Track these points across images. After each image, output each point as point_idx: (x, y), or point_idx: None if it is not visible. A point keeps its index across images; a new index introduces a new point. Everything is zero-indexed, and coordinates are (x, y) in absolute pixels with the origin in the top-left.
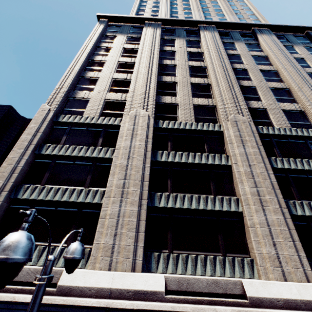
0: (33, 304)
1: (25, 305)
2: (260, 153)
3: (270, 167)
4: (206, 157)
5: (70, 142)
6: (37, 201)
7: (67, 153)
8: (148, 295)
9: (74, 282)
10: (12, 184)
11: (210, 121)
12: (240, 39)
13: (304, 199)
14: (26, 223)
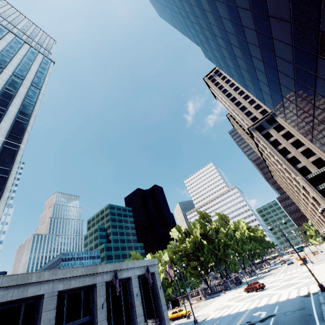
0: None
1: None
2: None
3: None
4: None
5: (321, 182)
6: None
7: None
8: None
9: None
10: None
11: None
12: None
13: None
14: None
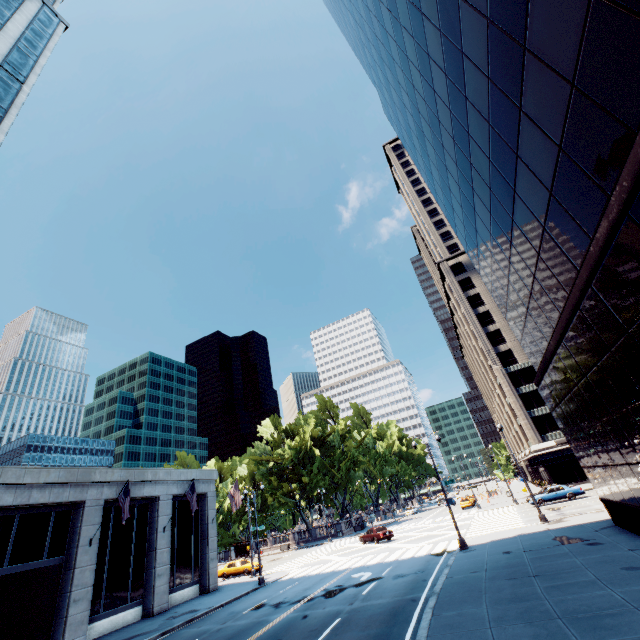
0: None
1: None
2: None
3: None
4: None
5: (527, 381)
6: (542, 415)
7: (534, 389)
8: None
9: None
10: (526, 412)
11: None
12: None
13: None
14: None
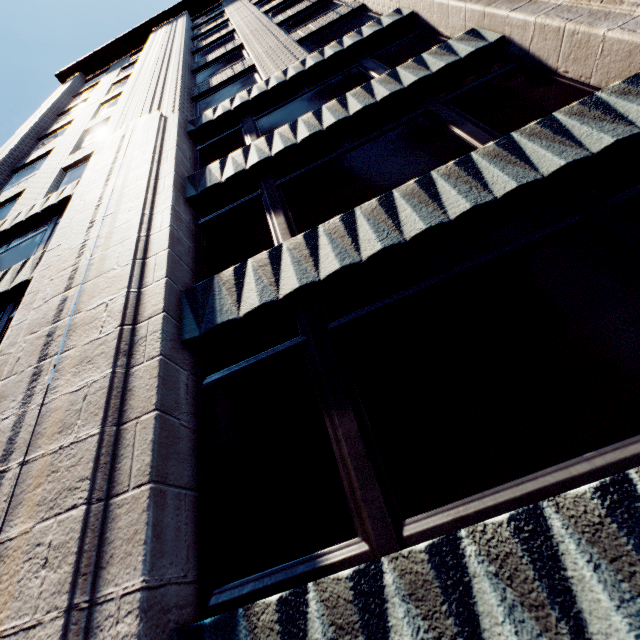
0: None
1: None
2: None
3: None
4: (389, 78)
5: None
6: None
7: None
8: None
9: None
10: None
11: None
12: None
13: None
14: None
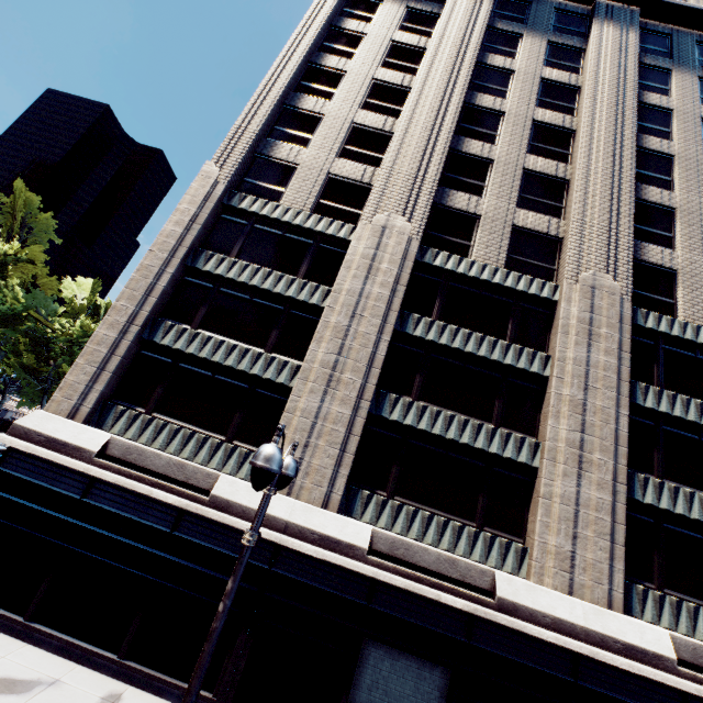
0: (262, 511)
1: (163, 507)
2: (618, 368)
3: (627, 403)
4: (505, 349)
5: (249, 255)
6: (184, 354)
7: (241, 278)
8: (342, 546)
9: (235, 497)
10: (147, 314)
11: (538, 271)
12: (691, 63)
13: (671, 479)
14: (278, 437)
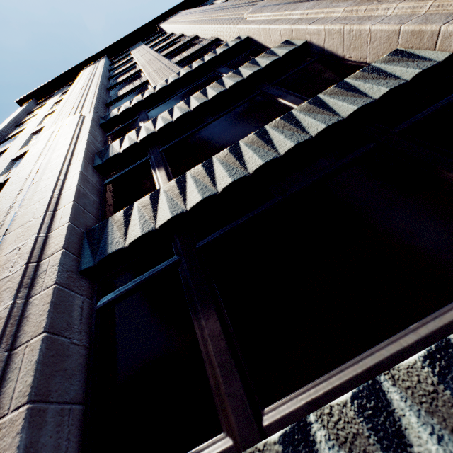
0: None
1: None
2: None
3: None
4: (234, 74)
5: None
6: None
7: None
8: None
9: None
10: None
11: None
12: None
13: None
14: None
